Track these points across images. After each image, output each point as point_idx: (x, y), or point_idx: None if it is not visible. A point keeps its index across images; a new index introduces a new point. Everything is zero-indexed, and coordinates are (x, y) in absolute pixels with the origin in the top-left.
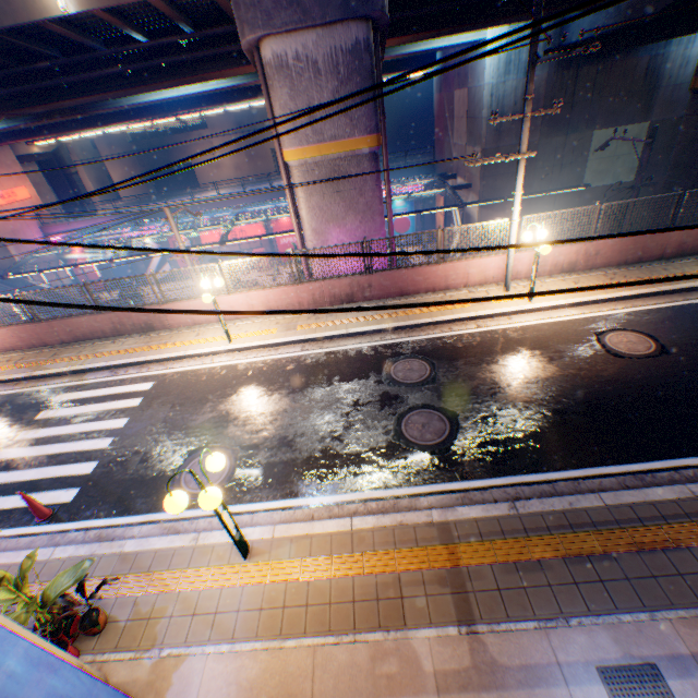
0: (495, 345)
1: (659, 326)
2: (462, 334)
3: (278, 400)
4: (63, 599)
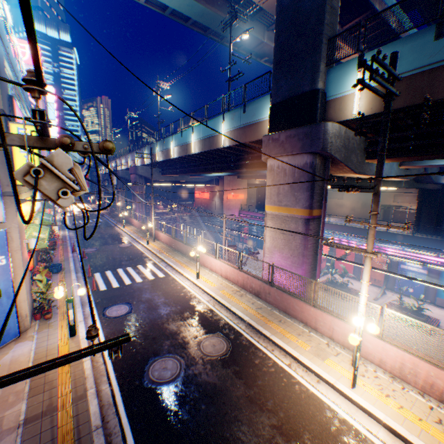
0: (271, 381)
1: None
2: (271, 358)
3: (166, 309)
4: (48, 300)
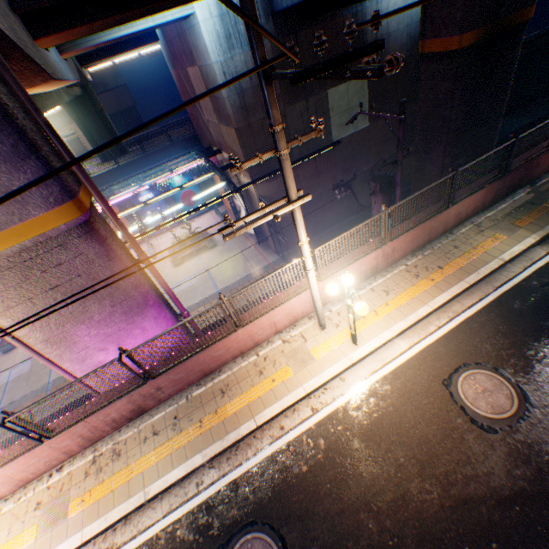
0: (347, 450)
1: (498, 346)
2: (300, 435)
3: None
4: None
